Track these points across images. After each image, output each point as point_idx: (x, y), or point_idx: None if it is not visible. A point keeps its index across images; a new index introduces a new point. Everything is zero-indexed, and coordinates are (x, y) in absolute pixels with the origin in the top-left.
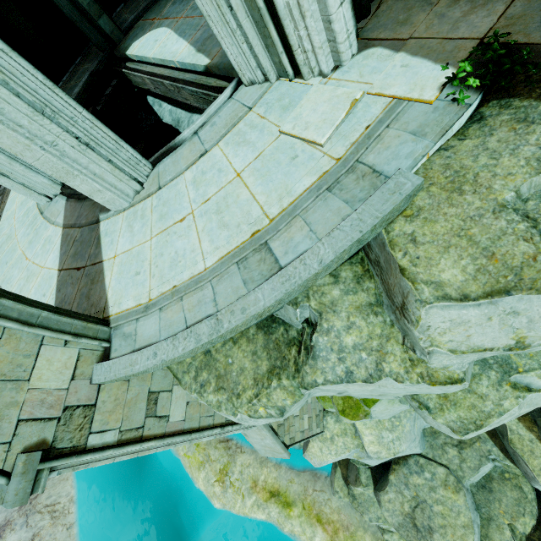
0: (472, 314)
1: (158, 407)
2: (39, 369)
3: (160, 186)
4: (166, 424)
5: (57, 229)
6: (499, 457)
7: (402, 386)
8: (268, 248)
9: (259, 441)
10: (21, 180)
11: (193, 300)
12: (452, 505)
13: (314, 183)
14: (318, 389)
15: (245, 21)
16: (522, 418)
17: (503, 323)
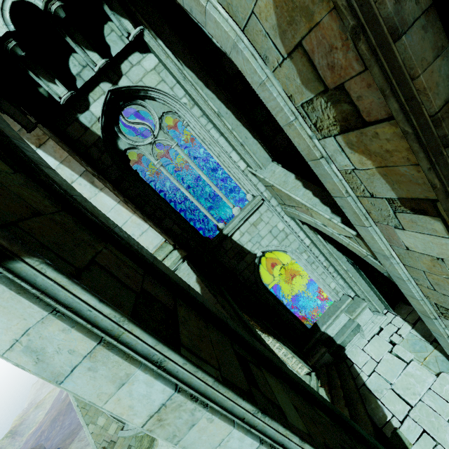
0: None
1: None
2: (110, 428)
3: None
4: None
5: None
6: None
7: None
8: None
9: None
10: None
11: None
12: None
13: None
14: None
15: None
16: None
17: None
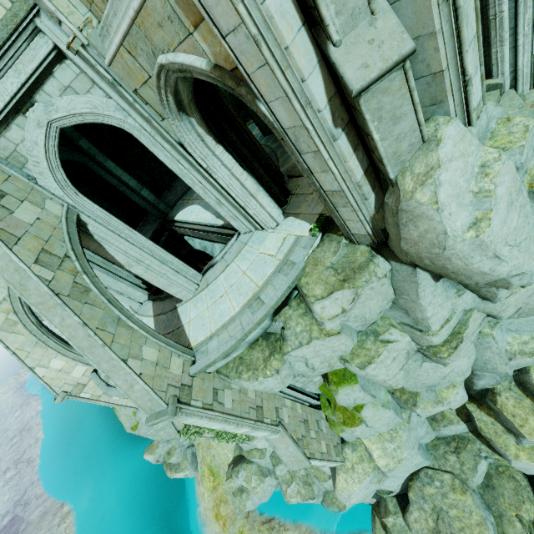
0: (327, 303)
1: (218, 397)
2: (172, 365)
3: (208, 284)
4: (223, 408)
5: (150, 318)
6: (488, 453)
7: (322, 343)
8: (259, 298)
9: (285, 452)
10: (130, 296)
11: (232, 327)
12: (463, 506)
13: (273, 270)
14: (291, 356)
15: (239, 216)
16: (482, 407)
17: (336, 303)
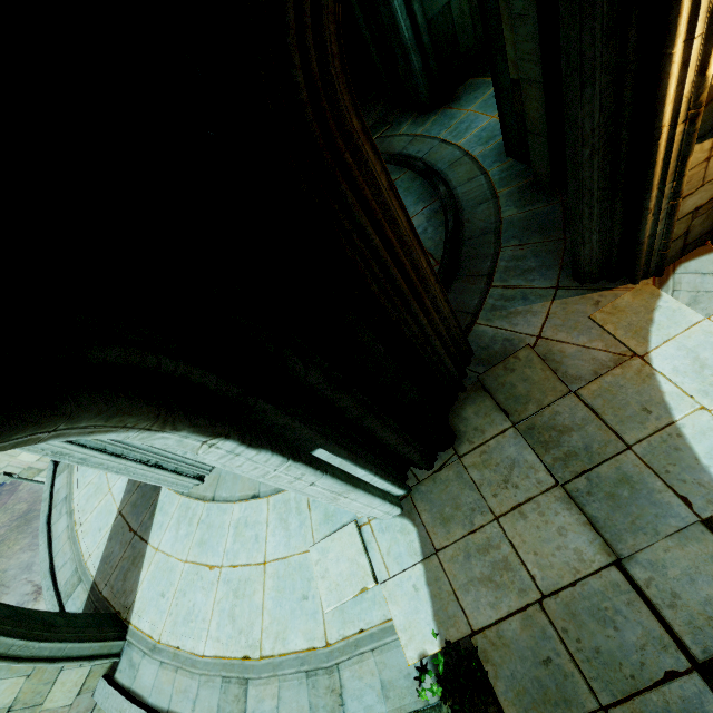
0: None
1: None
2: (53, 692)
3: (214, 496)
4: None
5: None
6: None
7: None
8: (246, 689)
9: None
10: None
11: (183, 682)
12: None
13: (303, 650)
14: None
15: None
16: None
17: None
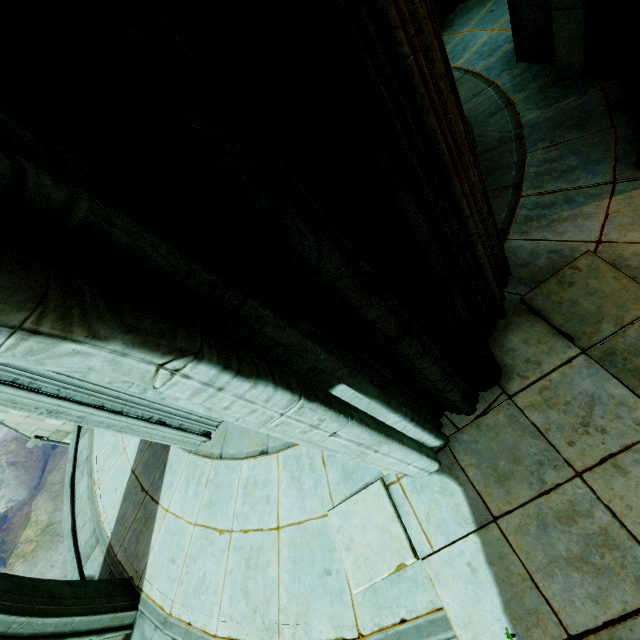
0: None
1: None
2: None
3: (222, 453)
4: None
5: None
6: None
7: None
8: None
9: None
10: None
11: None
12: None
13: None
14: None
15: None
16: None
17: None
